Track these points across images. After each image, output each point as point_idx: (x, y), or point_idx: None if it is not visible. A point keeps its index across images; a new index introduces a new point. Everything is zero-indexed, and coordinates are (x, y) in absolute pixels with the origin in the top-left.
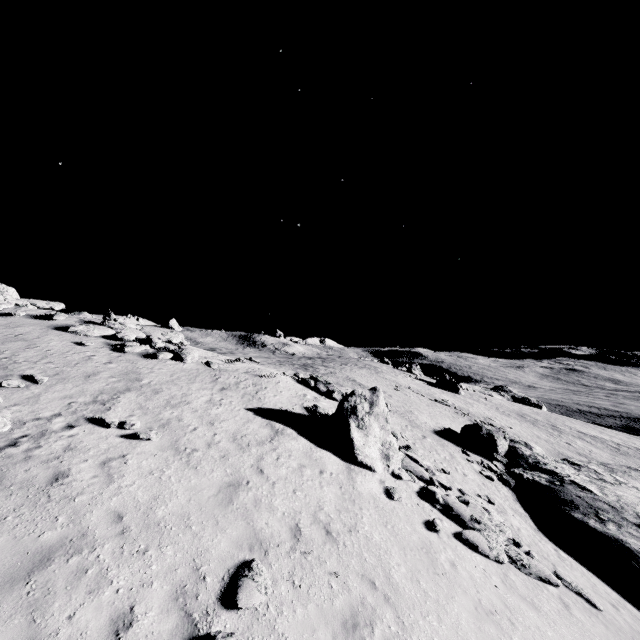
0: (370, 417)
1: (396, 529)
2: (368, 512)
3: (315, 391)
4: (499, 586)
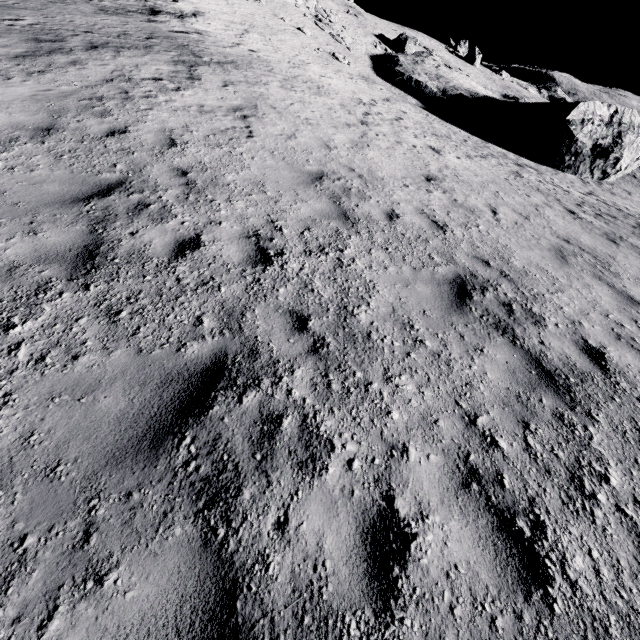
0: None
1: (287, 6)
2: (280, 0)
3: None
4: (313, 27)
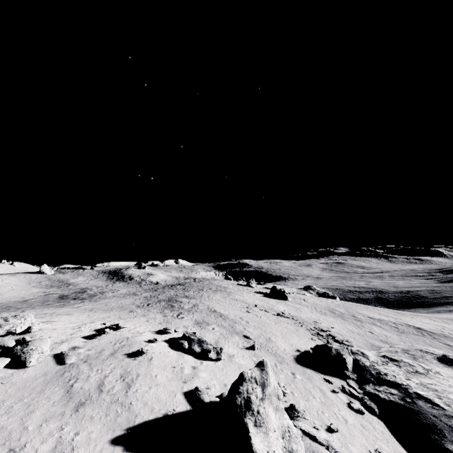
0: (264, 403)
1: None
2: None
3: (190, 354)
4: None
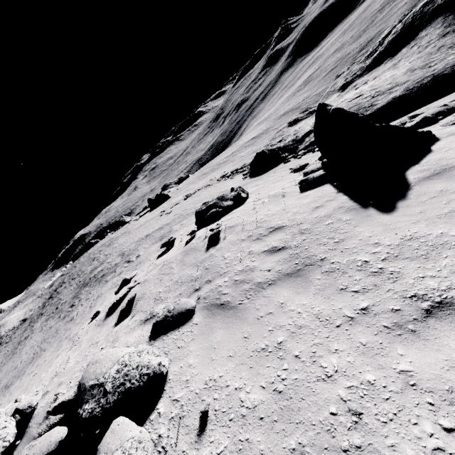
0: None
1: None
2: None
3: (231, 210)
4: None
